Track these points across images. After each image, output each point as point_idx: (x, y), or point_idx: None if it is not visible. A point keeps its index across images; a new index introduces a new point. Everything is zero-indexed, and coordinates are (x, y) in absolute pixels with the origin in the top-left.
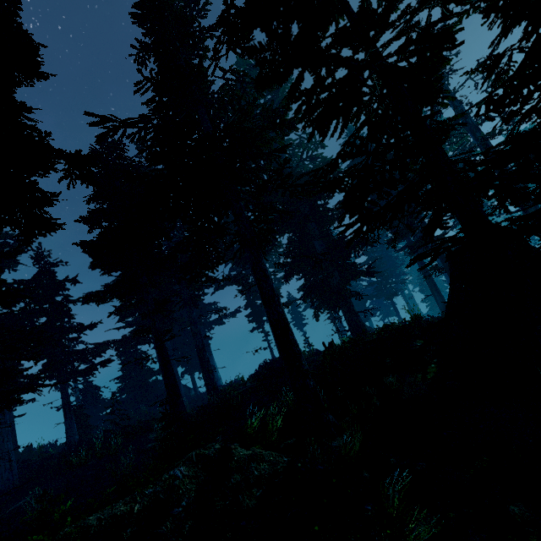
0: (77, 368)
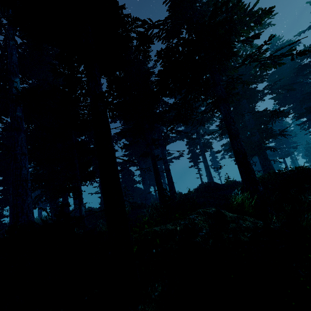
0: None
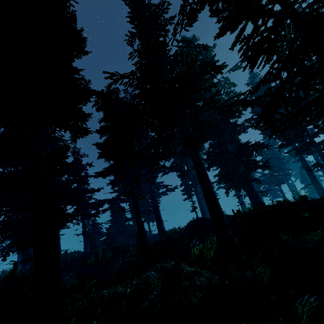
0: (90, 212)
